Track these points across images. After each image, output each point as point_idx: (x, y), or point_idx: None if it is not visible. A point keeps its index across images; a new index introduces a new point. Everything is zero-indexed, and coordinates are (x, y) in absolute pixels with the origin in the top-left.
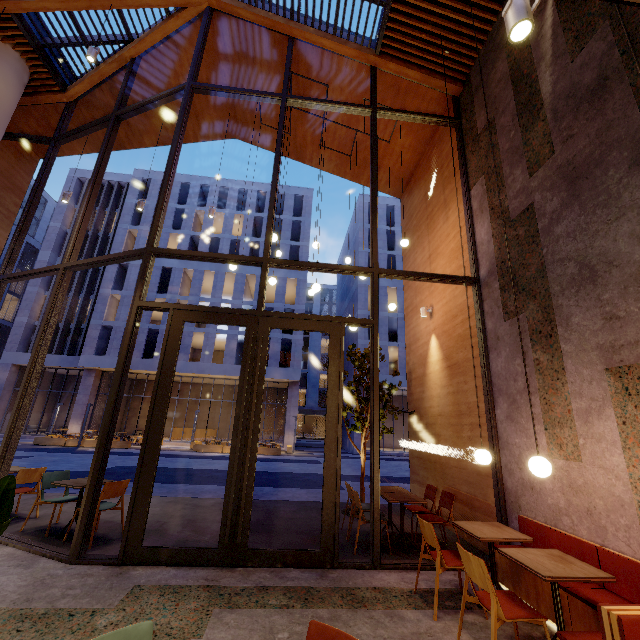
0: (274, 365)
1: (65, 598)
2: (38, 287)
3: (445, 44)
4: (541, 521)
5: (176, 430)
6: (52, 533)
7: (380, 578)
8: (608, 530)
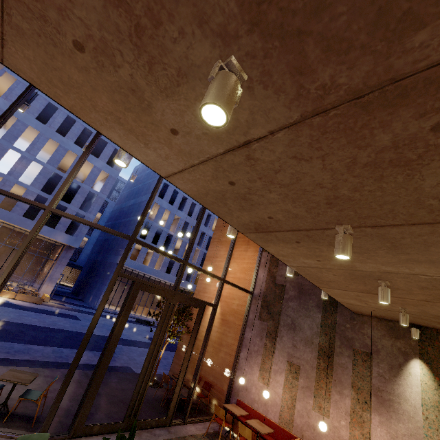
0: (61, 230)
1: None
2: None
3: None
4: (246, 403)
5: None
6: None
7: (189, 429)
8: (269, 411)
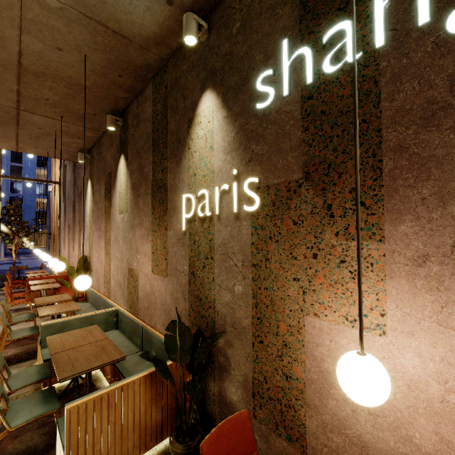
0: None
1: None
2: None
3: None
4: None
5: None
6: None
7: None
8: None
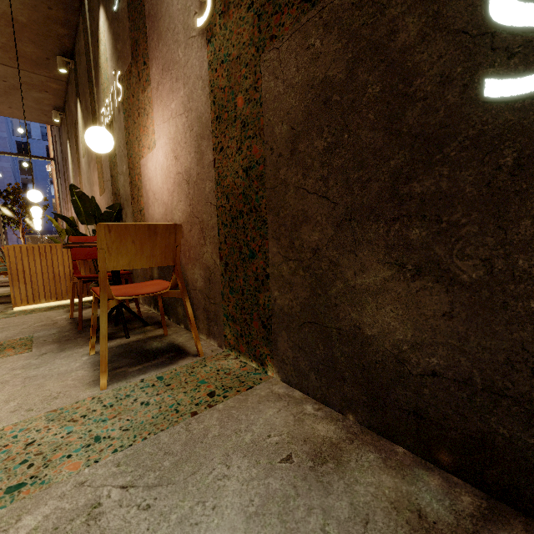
0: None
1: None
2: None
3: None
4: None
5: None
6: None
7: None
8: None
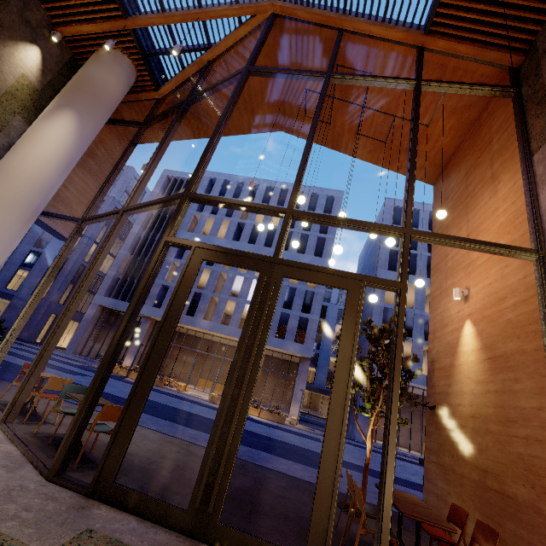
0: (290, 339)
1: (13, 520)
2: (127, 251)
3: (507, 11)
4: None
5: (201, 381)
6: (55, 442)
7: None
8: None
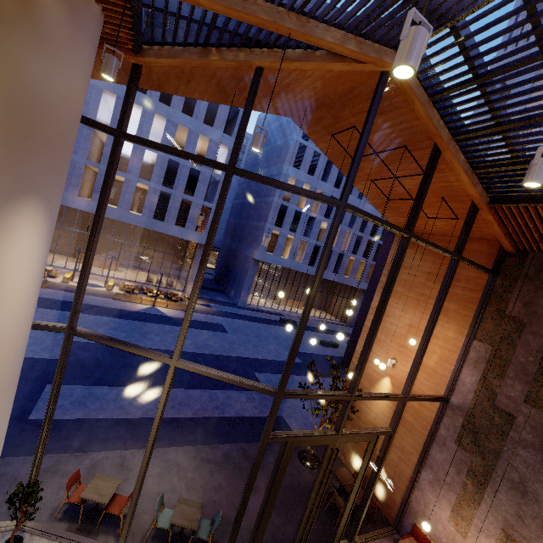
0: (191, 228)
1: None
2: None
3: (537, 237)
4: (427, 534)
5: (79, 255)
6: (166, 541)
7: None
8: None
